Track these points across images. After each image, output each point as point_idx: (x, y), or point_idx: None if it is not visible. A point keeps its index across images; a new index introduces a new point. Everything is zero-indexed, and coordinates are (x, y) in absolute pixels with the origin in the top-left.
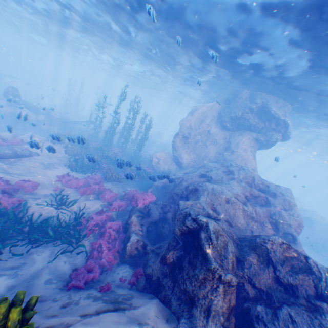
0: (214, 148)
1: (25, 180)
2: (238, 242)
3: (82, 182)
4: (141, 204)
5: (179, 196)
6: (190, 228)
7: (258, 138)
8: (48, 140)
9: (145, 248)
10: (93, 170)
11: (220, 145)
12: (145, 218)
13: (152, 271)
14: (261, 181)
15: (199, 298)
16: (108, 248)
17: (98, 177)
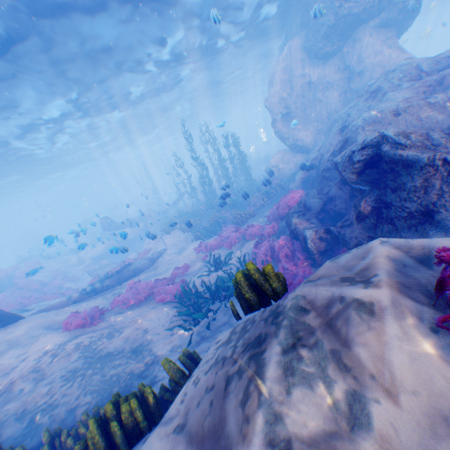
0: (332, 92)
1: (174, 269)
2: (448, 131)
3: (220, 239)
4: (292, 206)
5: (330, 169)
6: (364, 160)
7: (385, 21)
8: (162, 234)
9: (332, 232)
10: (221, 228)
11: (337, 82)
12: (308, 214)
13: (358, 240)
14: (435, 61)
15: (434, 203)
16: (294, 265)
17: (230, 227)
